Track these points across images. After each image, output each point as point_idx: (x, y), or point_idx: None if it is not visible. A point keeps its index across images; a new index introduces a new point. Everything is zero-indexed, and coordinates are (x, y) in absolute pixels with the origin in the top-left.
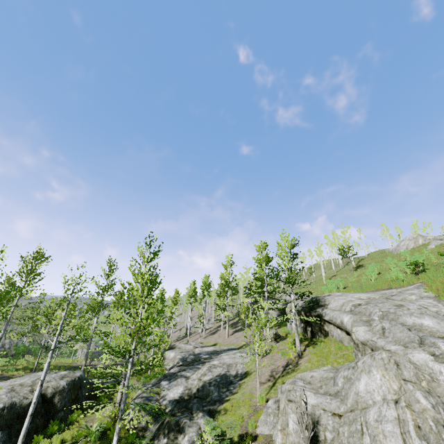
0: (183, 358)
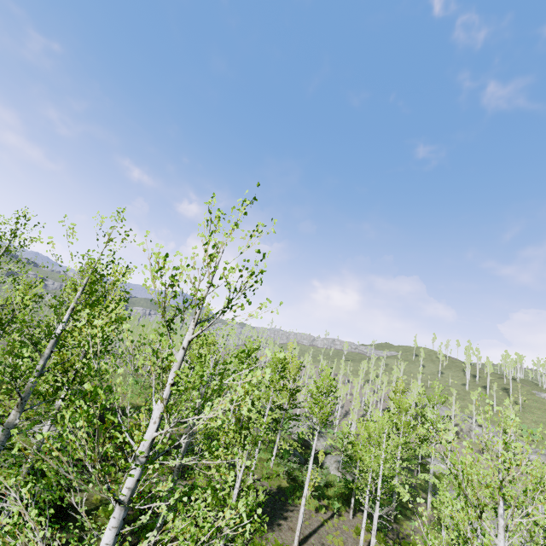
0: None
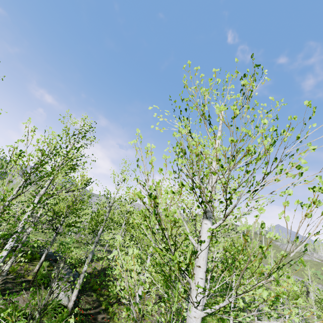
0: None
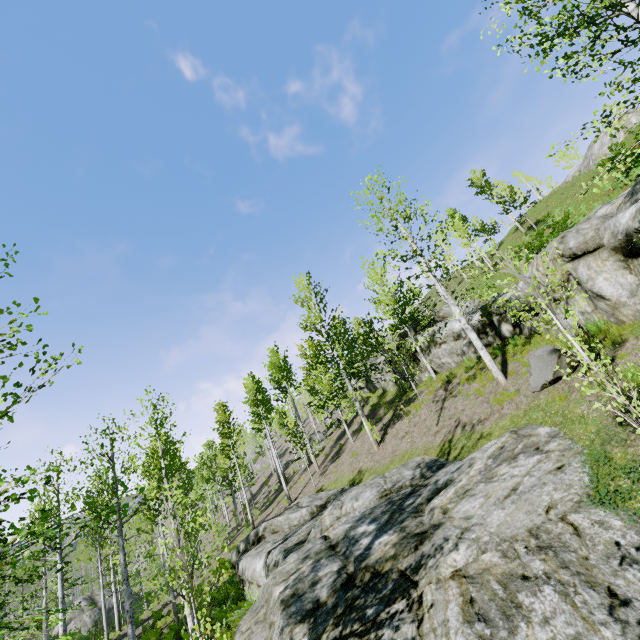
0: (299, 593)
